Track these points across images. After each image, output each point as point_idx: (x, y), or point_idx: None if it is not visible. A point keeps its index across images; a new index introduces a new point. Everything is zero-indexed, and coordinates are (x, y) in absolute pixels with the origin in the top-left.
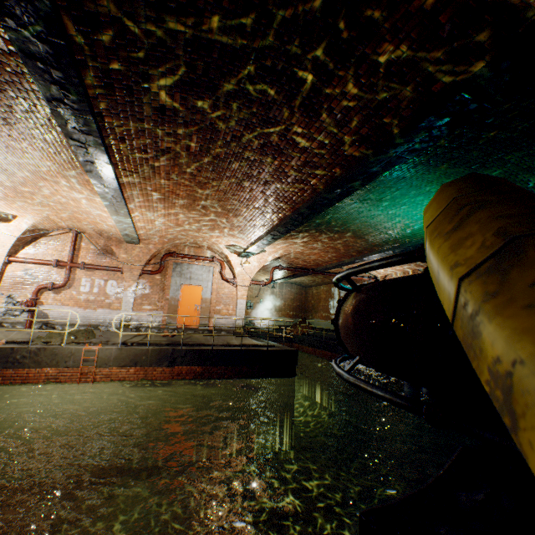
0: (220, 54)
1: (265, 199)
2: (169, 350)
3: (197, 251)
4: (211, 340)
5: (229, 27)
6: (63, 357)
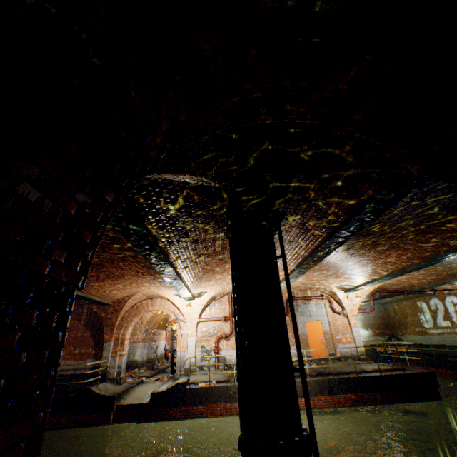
0: (421, 209)
1: (398, 256)
2: (325, 380)
3: (308, 292)
4: (345, 368)
5: (435, 201)
6: None
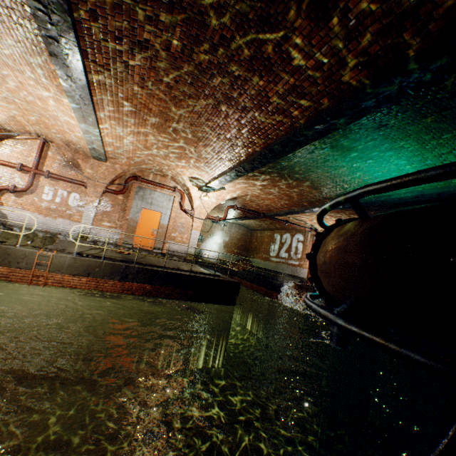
0: None
1: (238, 129)
2: (122, 266)
3: (161, 179)
4: (163, 263)
5: None
6: (15, 258)
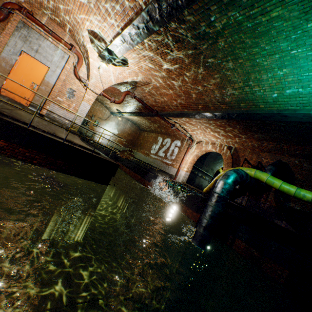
0: None
1: None
2: None
3: (57, 28)
4: (37, 124)
5: None
6: None
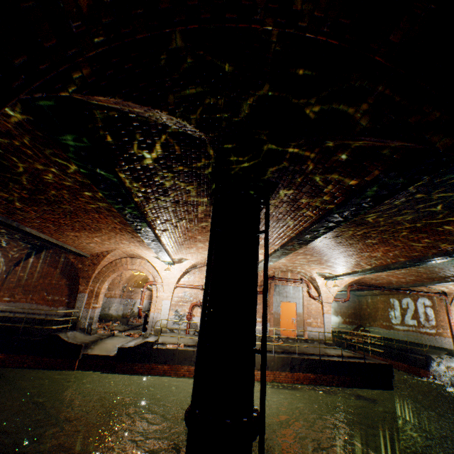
0: (423, 205)
1: (385, 252)
2: (288, 358)
3: (288, 274)
4: (310, 349)
5: (441, 198)
6: None
